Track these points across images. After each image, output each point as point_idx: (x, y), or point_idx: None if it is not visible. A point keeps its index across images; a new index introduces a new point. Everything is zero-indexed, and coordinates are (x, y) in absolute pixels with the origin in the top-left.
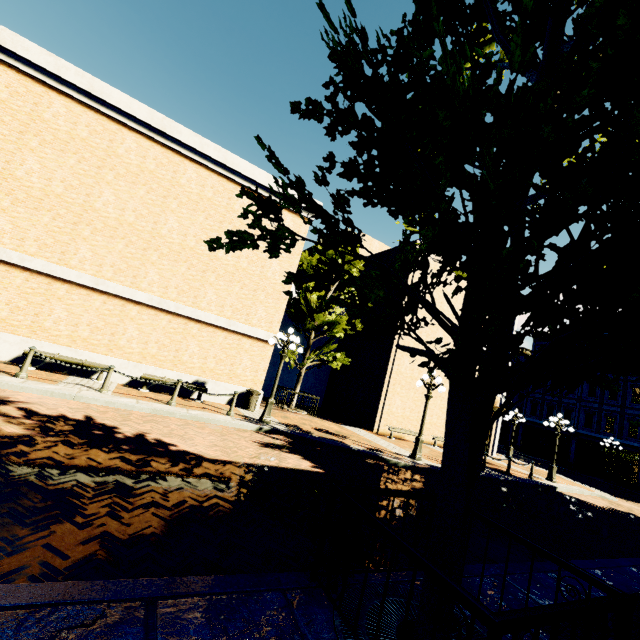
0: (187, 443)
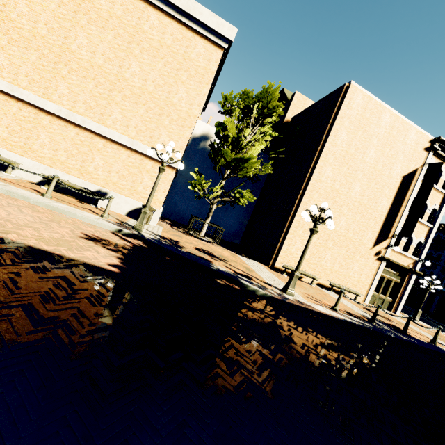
0: None
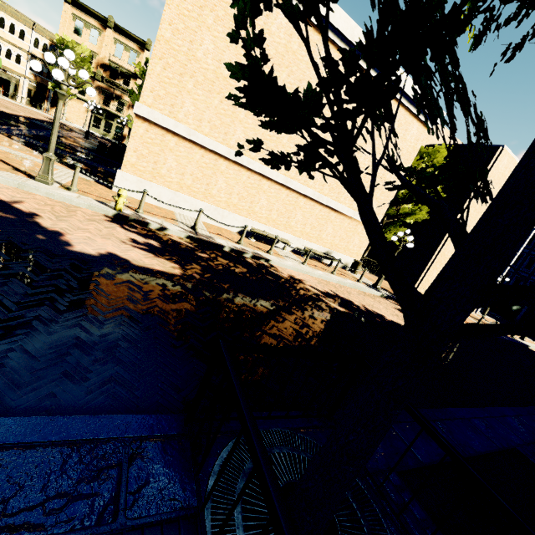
0: (383, 313)
